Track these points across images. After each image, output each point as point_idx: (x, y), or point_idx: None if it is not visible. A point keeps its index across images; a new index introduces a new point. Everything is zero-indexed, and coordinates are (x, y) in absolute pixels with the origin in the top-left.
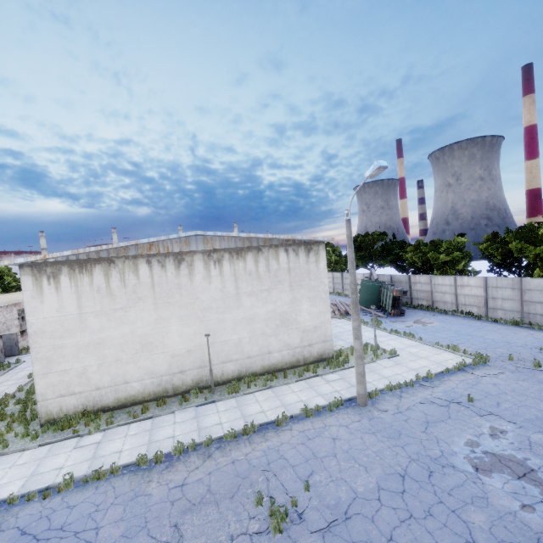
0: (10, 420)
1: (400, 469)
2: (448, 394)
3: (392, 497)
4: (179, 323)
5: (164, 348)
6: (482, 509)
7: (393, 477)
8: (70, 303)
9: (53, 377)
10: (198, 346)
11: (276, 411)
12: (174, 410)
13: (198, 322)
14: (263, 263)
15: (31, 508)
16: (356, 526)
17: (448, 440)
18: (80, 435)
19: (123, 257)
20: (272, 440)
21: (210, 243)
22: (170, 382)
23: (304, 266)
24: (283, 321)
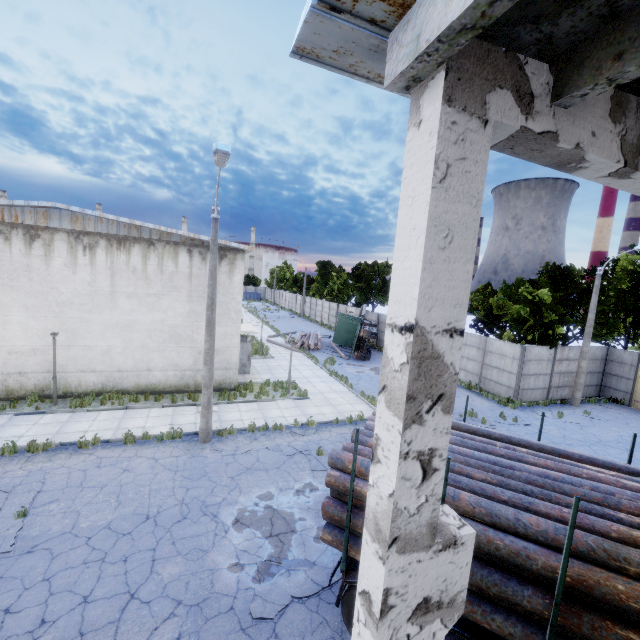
0: None
1: (154, 511)
2: (307, 445)
3: (107, 537)
4: (24, 314)
5: None
6: (187, 562)
7: (136, 517)
8: None
9: None
10: (48, 346)
11: (101, 433)
12: None
13: (51, 317)
14: (155, 261)
15: None
16: (28, 561)
17: (245, 490)
18: None
19: None
20: (55, 462)
21: (81, 223)
22: (4, 383)
23: None
24: (174, 336)
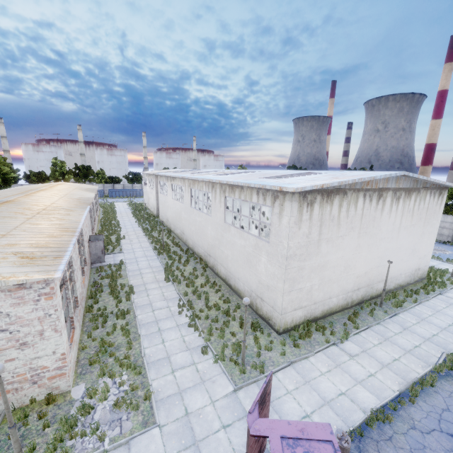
0: (232, 327)
1: None
2: None
3: None
4: (366, 250)
5: (354, 270)
6: None
7: None
8: (315, 230)
9: (293, 295)
10: (370, 269)
11: None
12: (379, 321)
13: (375, 250)
14: (417, 202)
15: (415, 412)
16: None
17: None
18: (334, 344)
19: (352, 189)
20: None
21: (398, 182)
22: (351, 297)
23: (434, 207)
24: (413, 251)
